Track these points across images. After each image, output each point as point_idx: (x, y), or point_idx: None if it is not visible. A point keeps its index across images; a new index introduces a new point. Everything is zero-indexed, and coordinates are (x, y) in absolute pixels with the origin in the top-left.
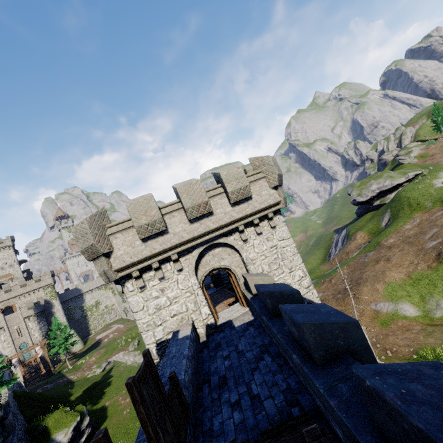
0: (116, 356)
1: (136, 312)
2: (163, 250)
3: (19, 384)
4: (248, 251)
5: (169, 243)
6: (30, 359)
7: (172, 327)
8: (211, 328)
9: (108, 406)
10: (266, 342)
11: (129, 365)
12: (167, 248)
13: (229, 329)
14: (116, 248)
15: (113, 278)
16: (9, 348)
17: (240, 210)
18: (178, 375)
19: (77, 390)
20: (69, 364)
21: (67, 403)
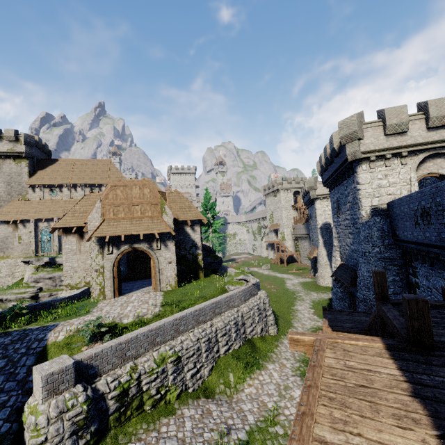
0: (252, 268)
1: (362, 184)
2: (398, 147)
3: None
4: None
5: (404, 142)
6: None
7: (385, 201)
8: None
9: None
10: None
11: (265, 274)
12: (402, 146)
13: None
14: (365, 138)
15: (359, 157)
16: None
17: None
18: None
19: None
20: None
21: None
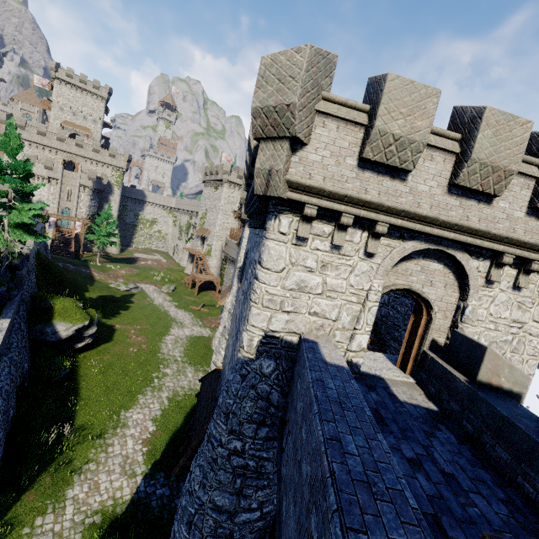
0: (146, 285)
1: (267, 269)
2: (376, 204)
3: (46, 245)
4: (480, 302)
5: (393, 199)
6: (66, 229)
7: (301, 327)
8: (352, 369)
9: (117, 330)
10: (519, 504)
11: (155, 304)
12: (385, 206)
13: (386, 394)
14: (313, 145)
15: (278, 192)
16: (53, 204)
17: (534, 228)
18: (398, 485)
19: (95, 290)
20: (98, 260)
21: (80, 296)
